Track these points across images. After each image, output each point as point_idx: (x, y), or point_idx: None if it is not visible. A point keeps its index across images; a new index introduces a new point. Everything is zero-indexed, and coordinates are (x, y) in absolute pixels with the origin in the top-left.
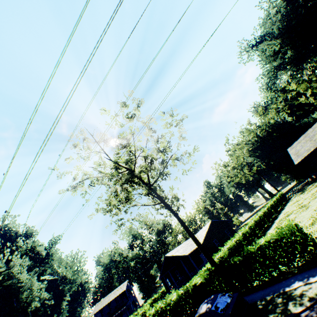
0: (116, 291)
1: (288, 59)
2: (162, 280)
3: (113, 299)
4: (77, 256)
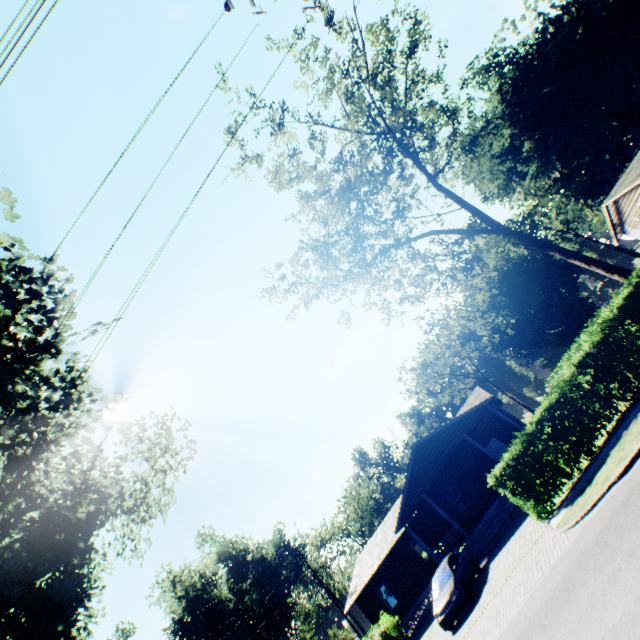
0: None
1: (525, 155)
2: (362, 605)
3: None
4: (169, 426)
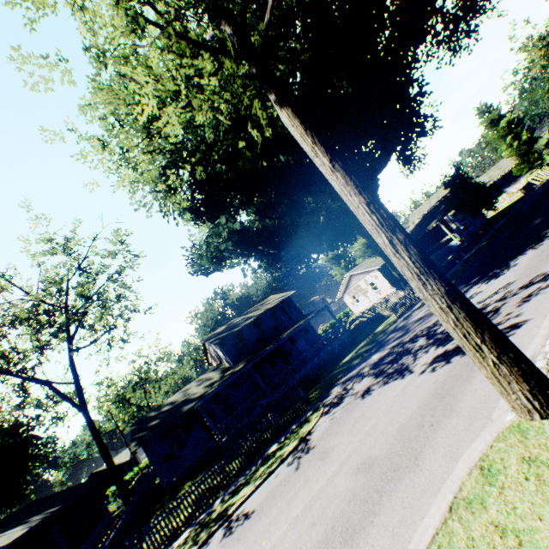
0: None
1: None
2: None
3: None
4: None
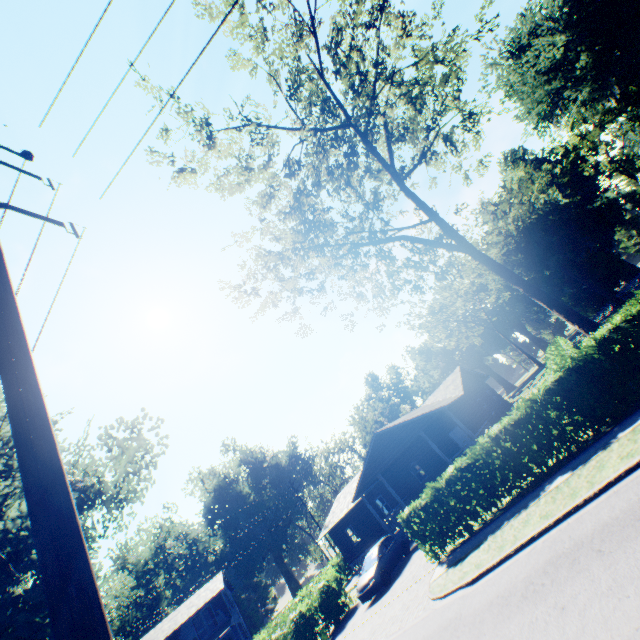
0: (192, 601)
1: (579, 72)
2: (333, 536)
3: (188, 620)
4: (140, 428)
